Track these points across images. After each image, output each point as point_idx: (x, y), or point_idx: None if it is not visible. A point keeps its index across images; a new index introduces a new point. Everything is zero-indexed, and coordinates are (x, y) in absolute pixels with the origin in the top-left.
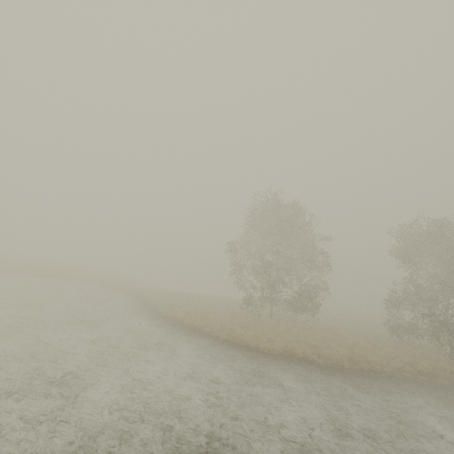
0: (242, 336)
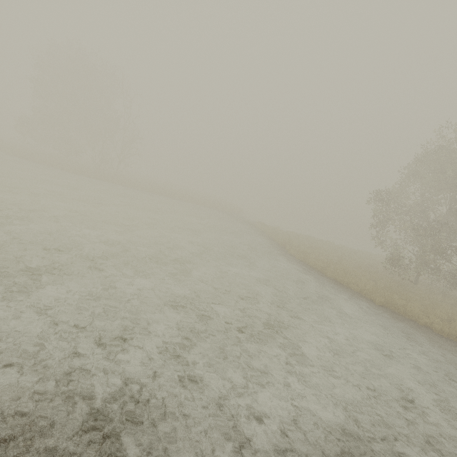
0: (407, 308)
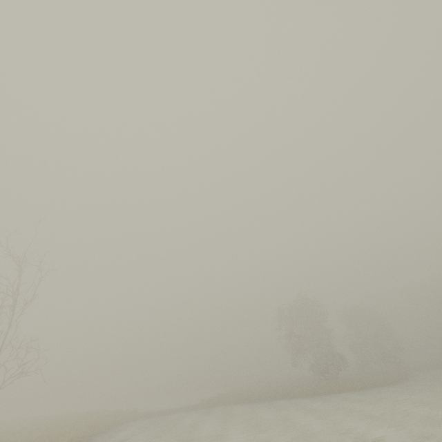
0: (380, 381)
